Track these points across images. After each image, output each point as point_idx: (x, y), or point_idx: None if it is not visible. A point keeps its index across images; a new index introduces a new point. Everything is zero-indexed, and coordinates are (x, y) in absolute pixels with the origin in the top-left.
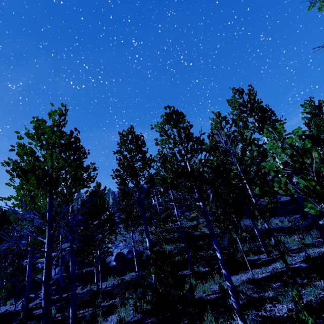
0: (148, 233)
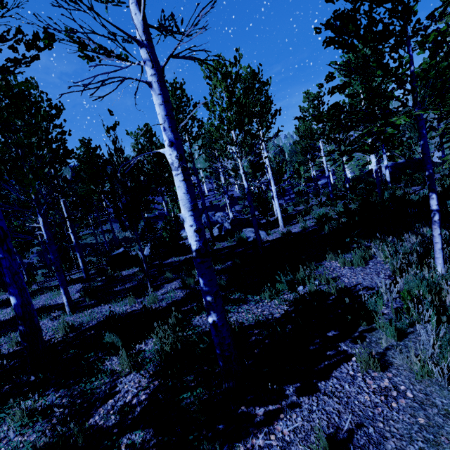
0: None
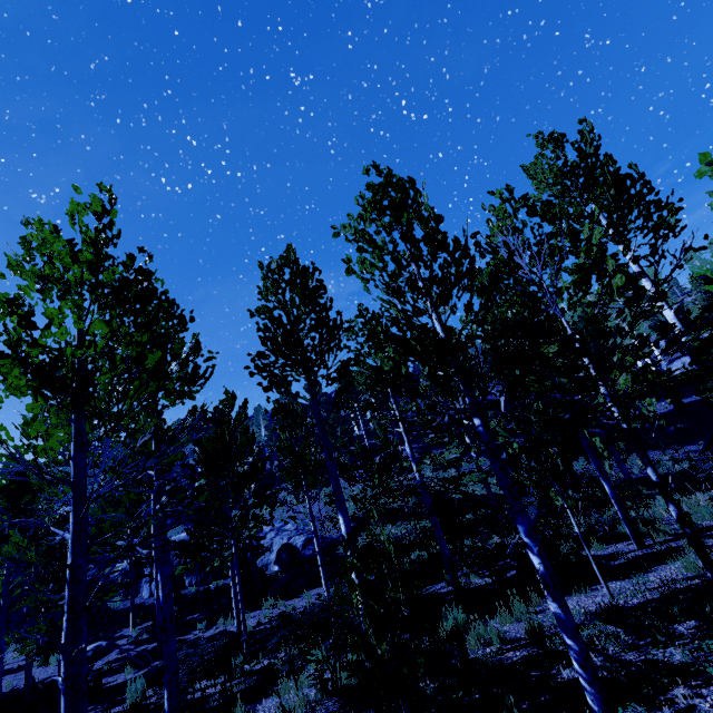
0: (342, 503)
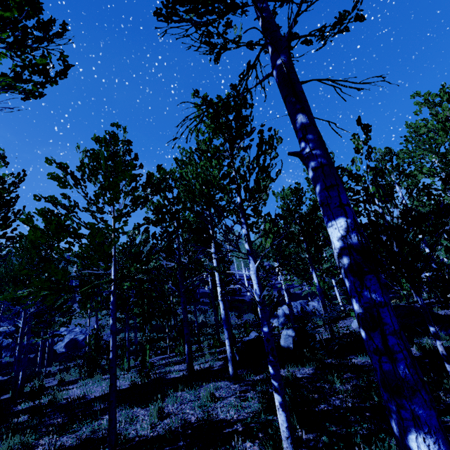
0: (97, 321)
